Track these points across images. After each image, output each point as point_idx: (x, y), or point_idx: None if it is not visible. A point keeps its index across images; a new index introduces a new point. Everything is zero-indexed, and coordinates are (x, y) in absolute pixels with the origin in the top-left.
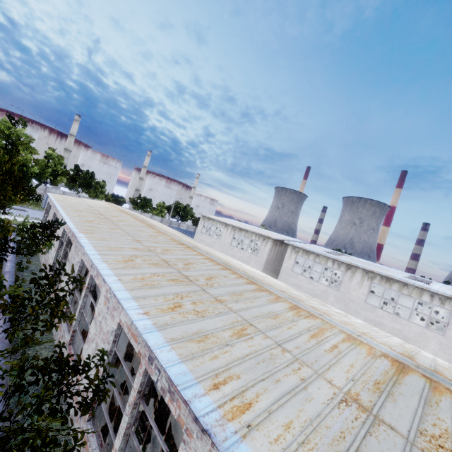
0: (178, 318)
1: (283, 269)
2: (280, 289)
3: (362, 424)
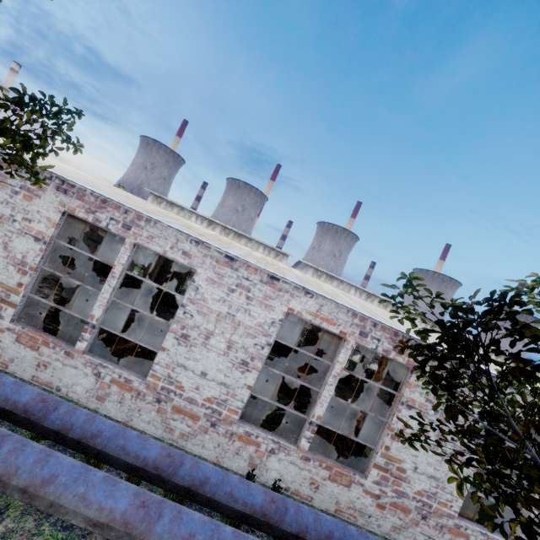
0: None
1: None
2: None
3: None
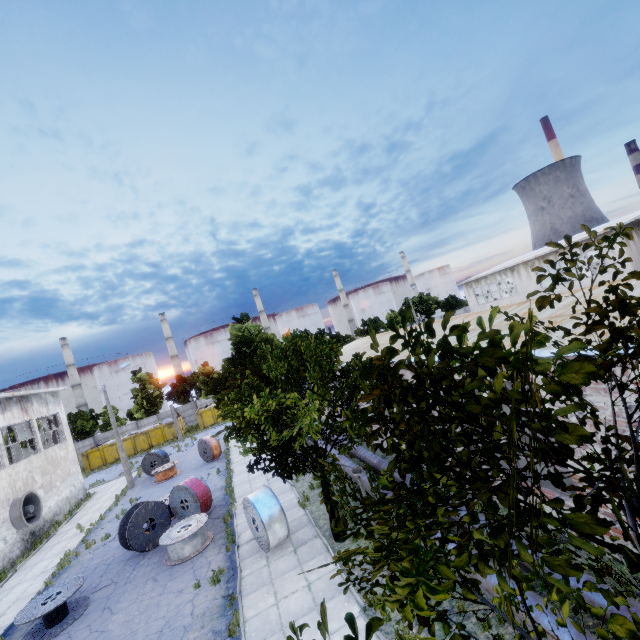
0: None
1: None
2: None
3: None
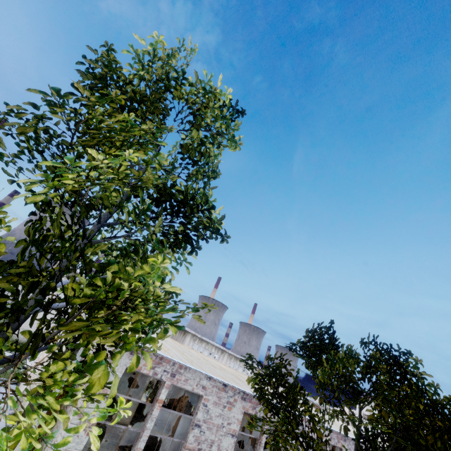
0: None
1: None
2: None
3: None
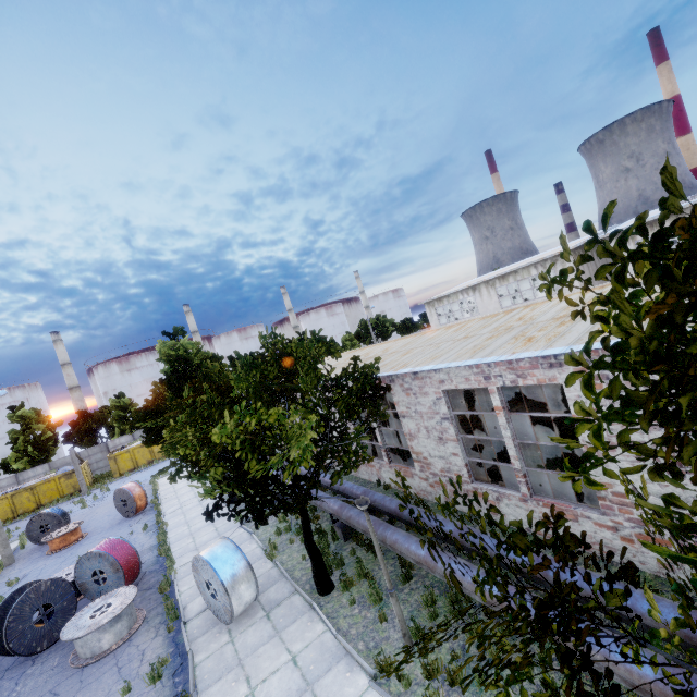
0: None
1: None
2: None
3: None
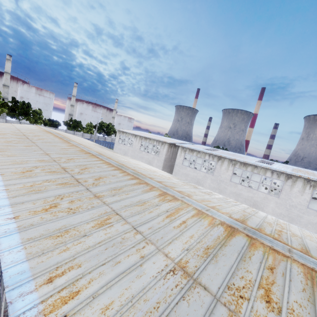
0: (47, 217)
1: (176, 164)
2: (159, 181)
3: (180, 290)
